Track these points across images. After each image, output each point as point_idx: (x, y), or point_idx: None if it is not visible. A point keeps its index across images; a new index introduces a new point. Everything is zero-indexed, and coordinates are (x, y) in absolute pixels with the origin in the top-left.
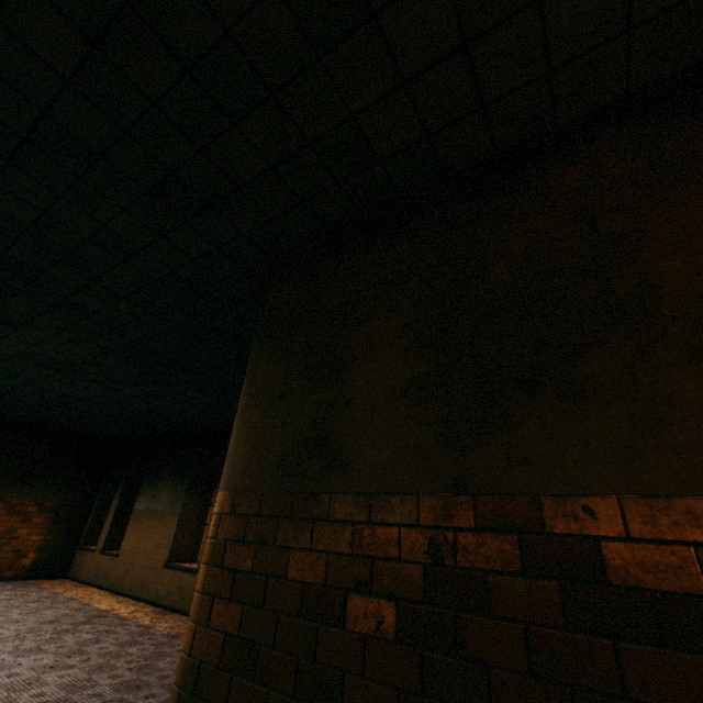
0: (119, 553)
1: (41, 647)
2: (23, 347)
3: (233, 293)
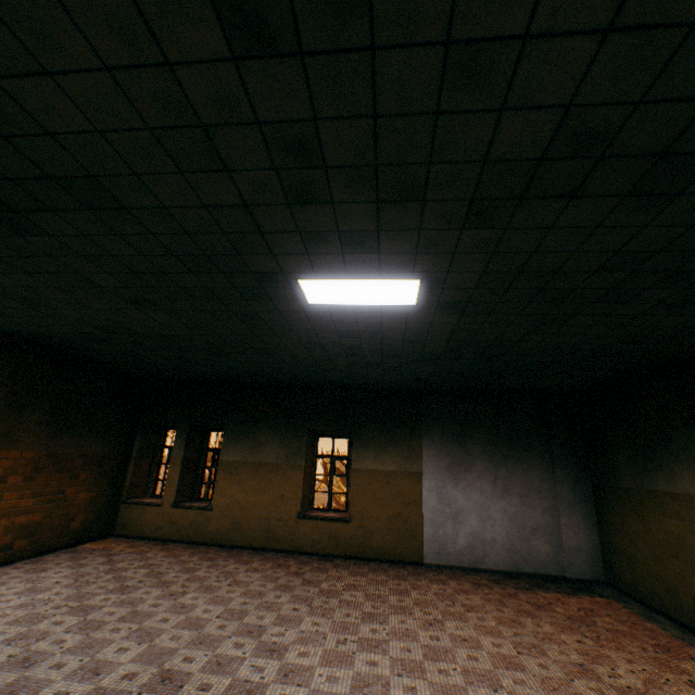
0: (211, 506)
1: (366, 612)
2: (382, 320)
3: (692, 341)
